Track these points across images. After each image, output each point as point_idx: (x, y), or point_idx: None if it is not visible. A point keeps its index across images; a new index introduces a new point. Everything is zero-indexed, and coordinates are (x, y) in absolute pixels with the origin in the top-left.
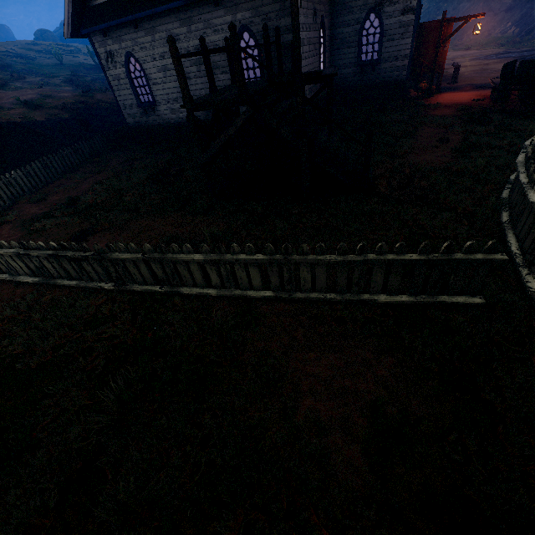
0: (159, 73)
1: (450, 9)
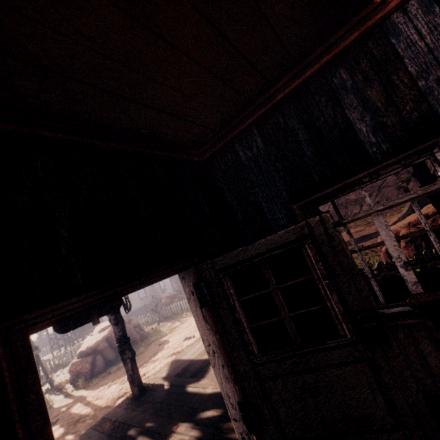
0: None
1: None
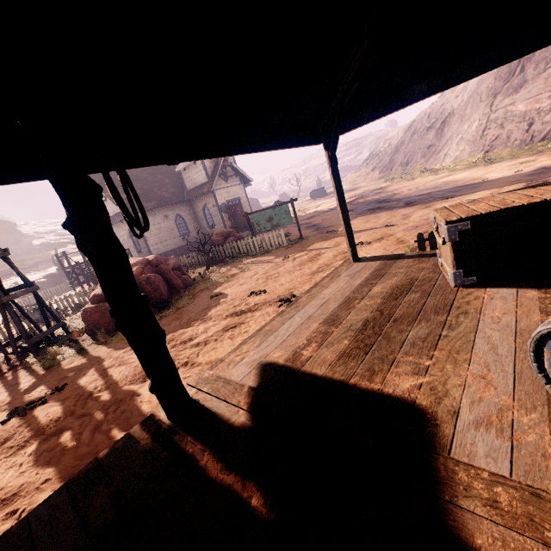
0: None
1: (402, 149)
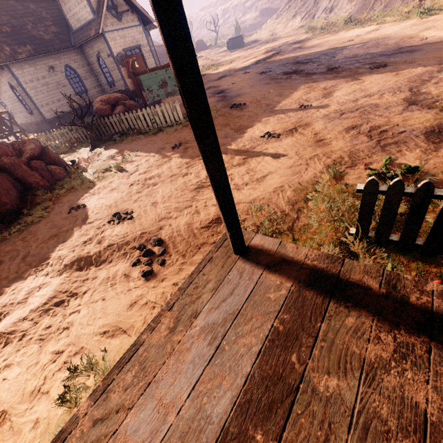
0: (5, 100)
1: None
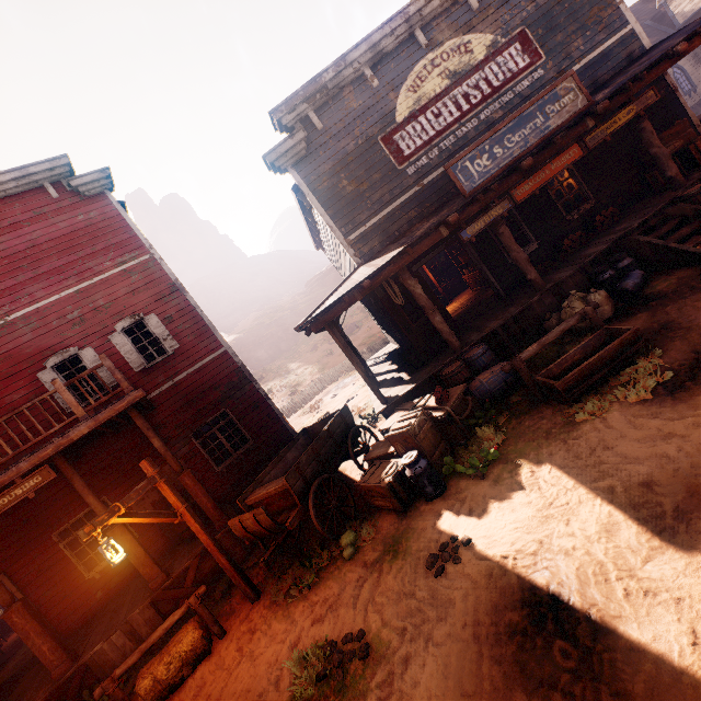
0: None
1: None
